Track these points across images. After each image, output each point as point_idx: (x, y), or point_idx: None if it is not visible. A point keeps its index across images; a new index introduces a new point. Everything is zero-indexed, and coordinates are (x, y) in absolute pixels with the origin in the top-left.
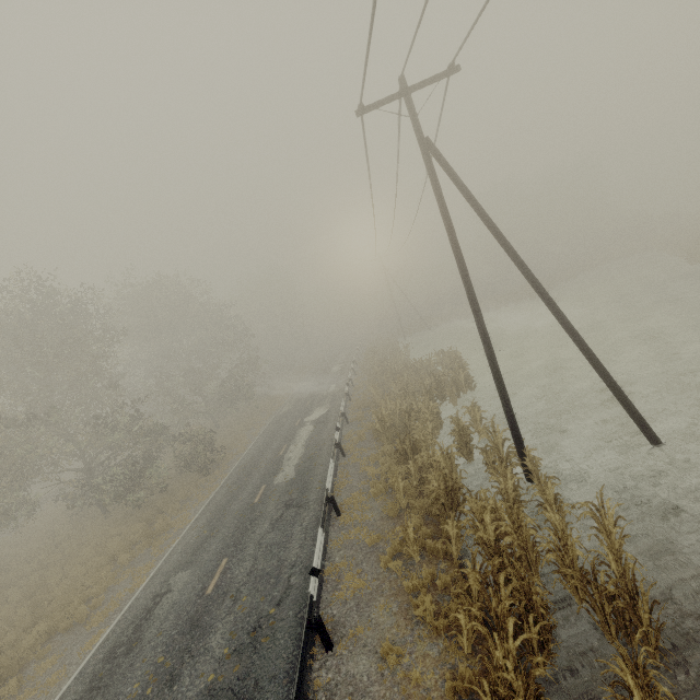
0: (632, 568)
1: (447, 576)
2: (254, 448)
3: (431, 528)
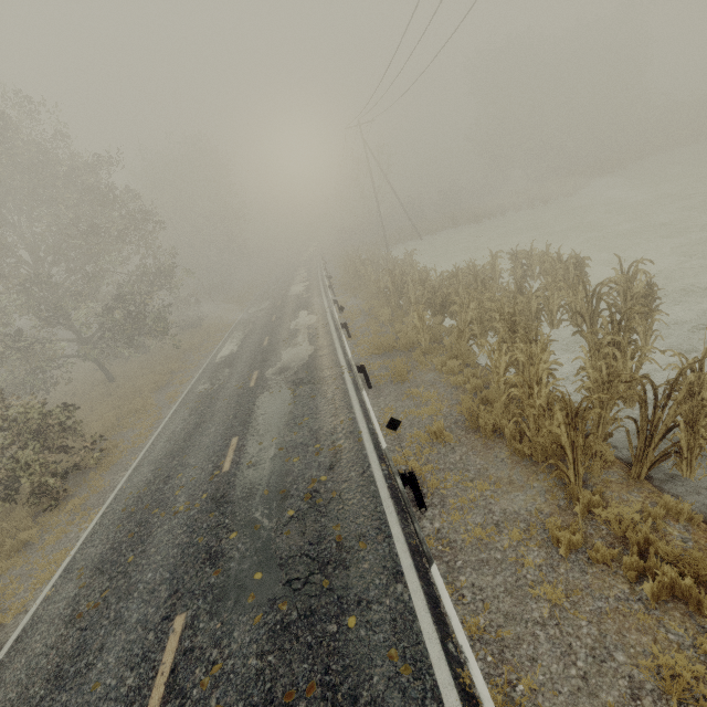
0: None
1: None
2: (165, 438)
3: None
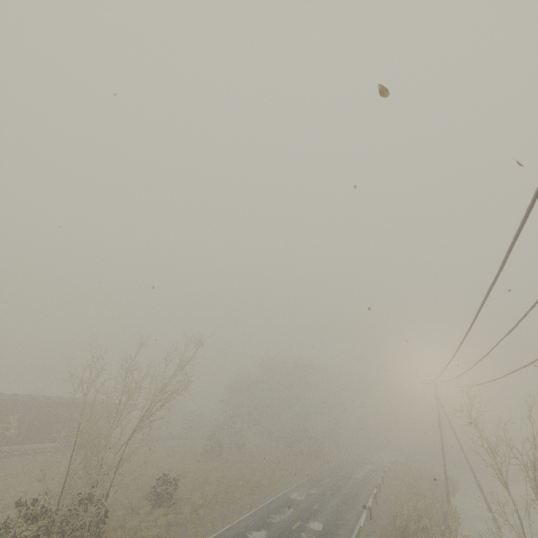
0: (447, 508)
1: None
2: (338, 463)
3: None
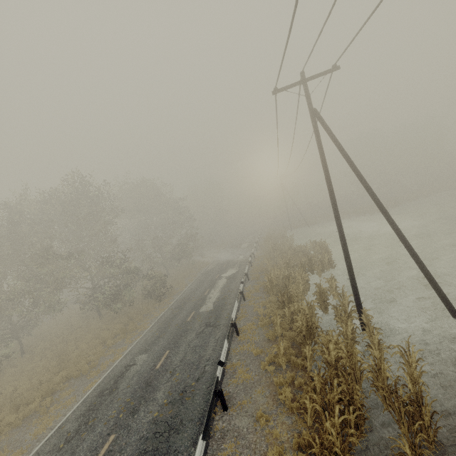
0: (420, 387)
1: (302, 380)
2: (189, 289)
3: (295, 350)
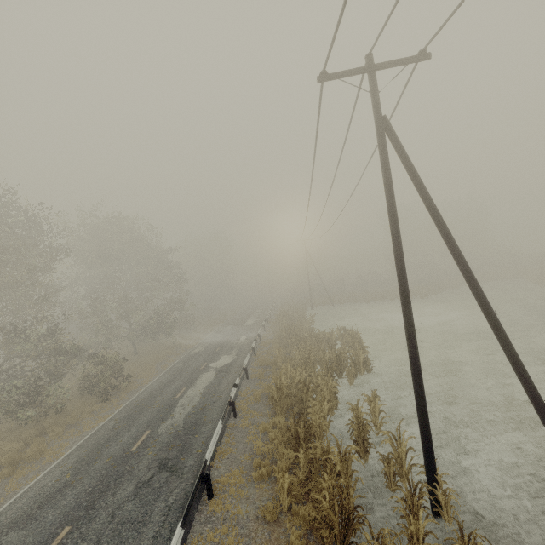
0: None
1: None
2: (156, 383)
3: None
